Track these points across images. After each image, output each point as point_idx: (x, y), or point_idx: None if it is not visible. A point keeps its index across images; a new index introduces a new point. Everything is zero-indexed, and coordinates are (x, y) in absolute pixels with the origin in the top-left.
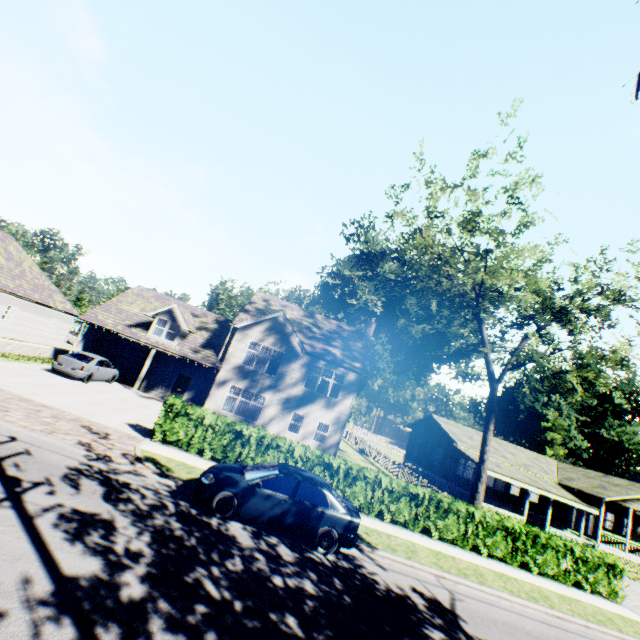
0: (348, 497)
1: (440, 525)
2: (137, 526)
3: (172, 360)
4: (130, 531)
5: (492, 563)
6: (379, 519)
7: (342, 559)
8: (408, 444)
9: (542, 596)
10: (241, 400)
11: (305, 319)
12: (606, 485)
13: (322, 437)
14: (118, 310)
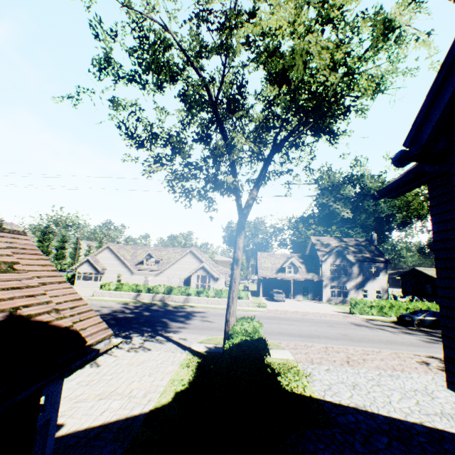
0: None
1: None
2: (412, 331)
3: (296, 282)
4: (414, 332)
5: None
6: None
7: None
8: (402, 286)
9: None
10: (336, 290)
11: (340, 243)
12: None
13: (378, 296)
14: (264, 267)
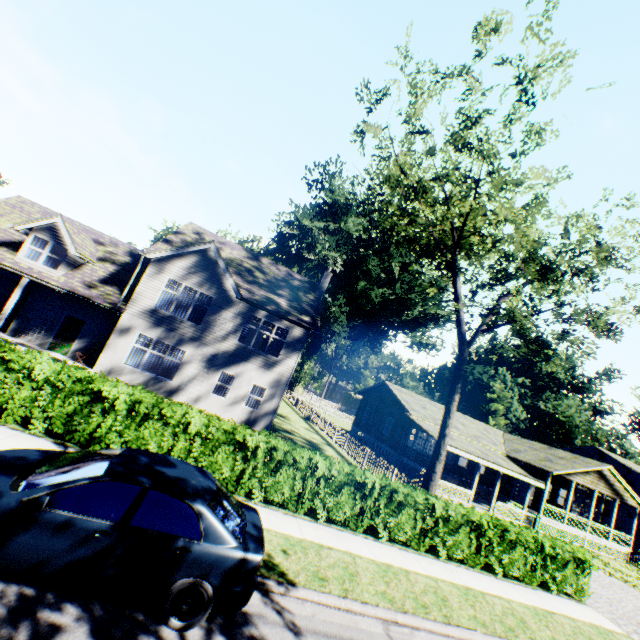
0: (268, 489)
1: (391, 523)
2: None
3: (57, 296)
4: None
5: (453, 570)
6: (310, 518)
7: (219, 633)
8: (358, 412)
9: (518, 621)
10: (152, 353)
11: (247, 261)
12: (552, 458)
13: (256, 403)
14: None
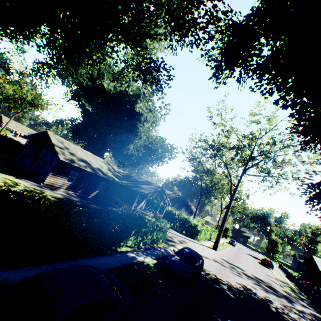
0: None
1: None
2: None
3: None
4: None
5: None
6: None
7: None
8: None
9: None
10: None
11: None
12: None
13: None
14: None
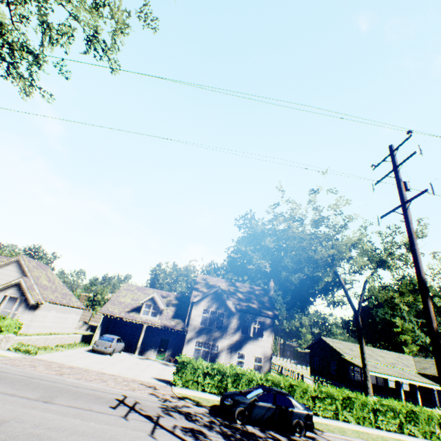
0: None
1: (353, 413)
2: (212, 431)
3: (155, 329)
4: (211, 433)
5: (391, 434)
6: (316, 415)
7: (309, 438)
8: (310, 362)
9: None
10: (203, 350)
11: (230, 287)
12: None
13: (258, 367)
14: (119, 302)
